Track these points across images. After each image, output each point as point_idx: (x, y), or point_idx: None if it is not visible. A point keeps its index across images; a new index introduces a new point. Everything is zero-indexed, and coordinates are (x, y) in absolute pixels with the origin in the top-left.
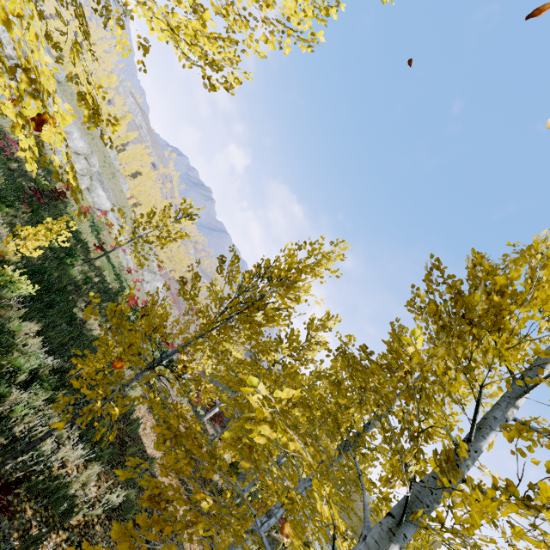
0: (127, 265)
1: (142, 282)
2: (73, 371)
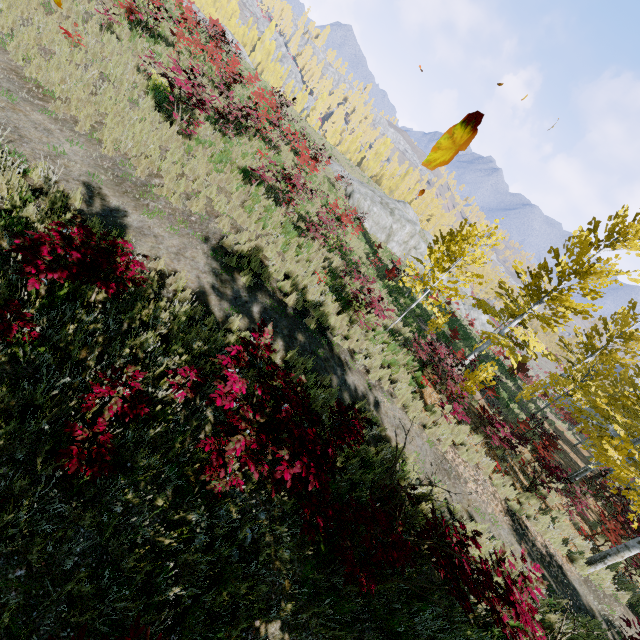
0: (460, 312)
1: (471, 320)
2: (517, 397)
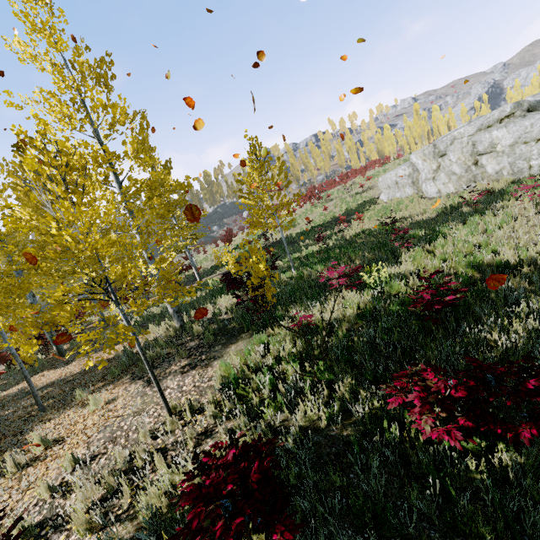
0: None
1: None
2: None
